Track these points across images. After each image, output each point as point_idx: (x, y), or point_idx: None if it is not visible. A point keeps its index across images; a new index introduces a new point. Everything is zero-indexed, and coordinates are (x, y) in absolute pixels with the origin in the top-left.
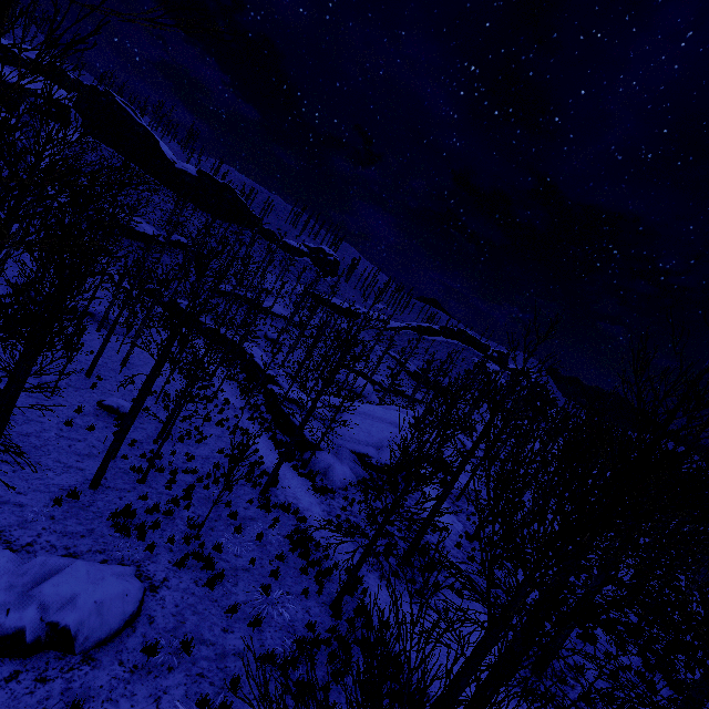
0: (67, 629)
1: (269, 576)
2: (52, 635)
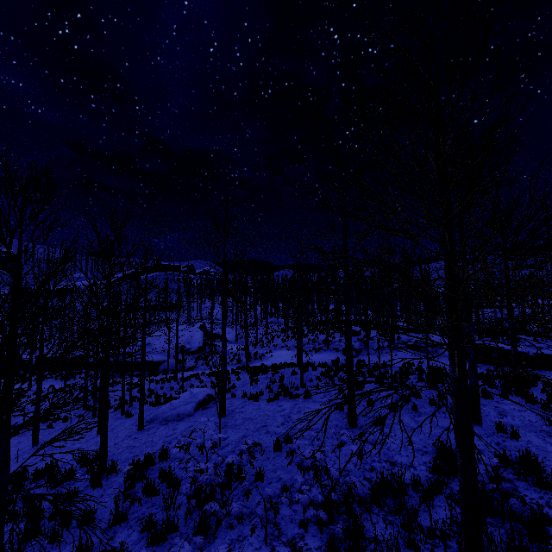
0: (211, 395)
1: None
2: (209, 398)
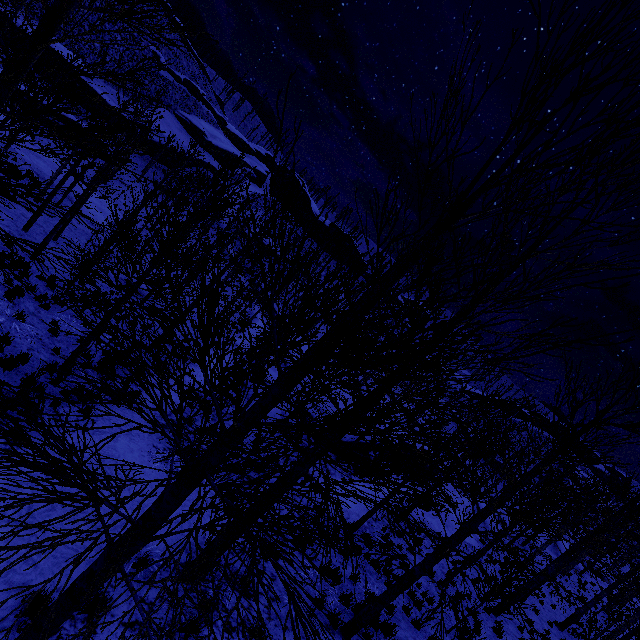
0: None
1: (49, 331)
2: None
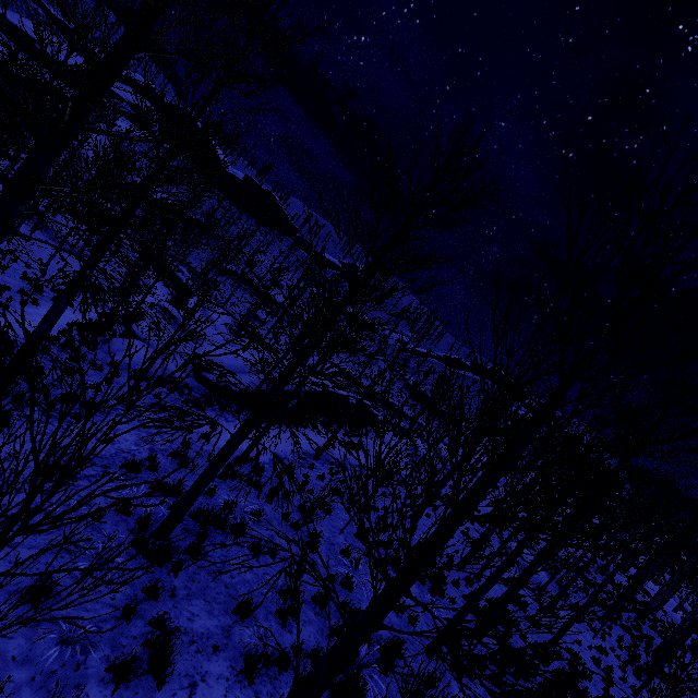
0: None
1: None
2: None
